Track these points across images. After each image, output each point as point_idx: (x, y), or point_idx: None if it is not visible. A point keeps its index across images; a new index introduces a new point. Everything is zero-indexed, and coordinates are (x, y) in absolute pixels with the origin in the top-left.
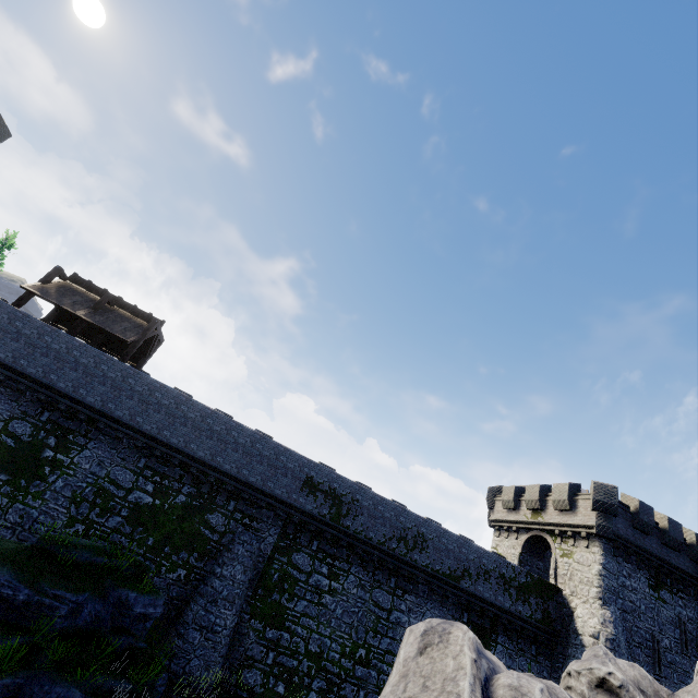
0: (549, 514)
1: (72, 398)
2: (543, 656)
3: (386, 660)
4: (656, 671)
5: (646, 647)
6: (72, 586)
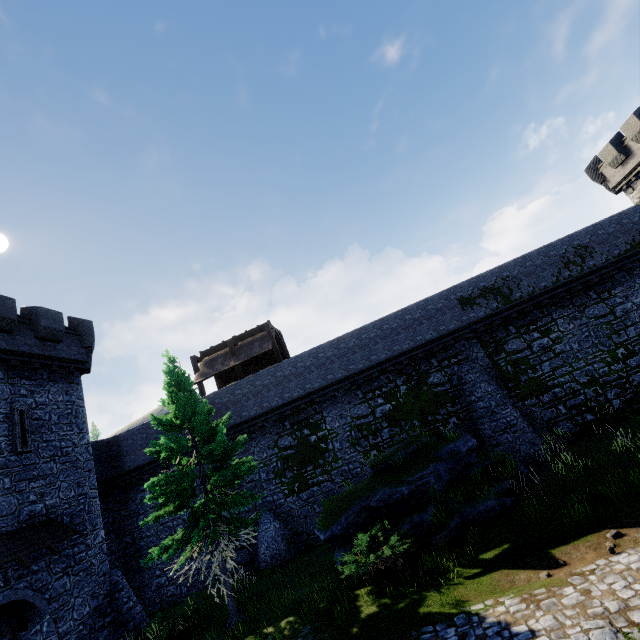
0: None
1: (287, 404)
2: None
3: None
4: None
5: None
6: (419, 468)
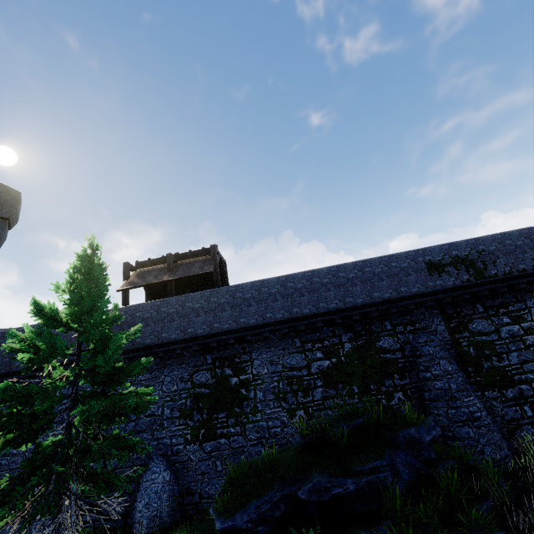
0: None
1: (214, 334)
2: None
3: None
4: None
5: None
6: (370, 454)
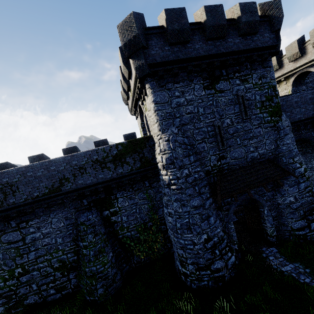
0: (131, 85)
1: None
2: (156, 181)
3: (40, 261)
4: (220, 148)
5: (209, 137)
6: None
